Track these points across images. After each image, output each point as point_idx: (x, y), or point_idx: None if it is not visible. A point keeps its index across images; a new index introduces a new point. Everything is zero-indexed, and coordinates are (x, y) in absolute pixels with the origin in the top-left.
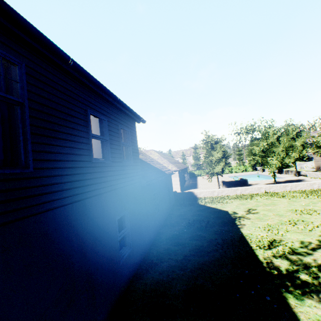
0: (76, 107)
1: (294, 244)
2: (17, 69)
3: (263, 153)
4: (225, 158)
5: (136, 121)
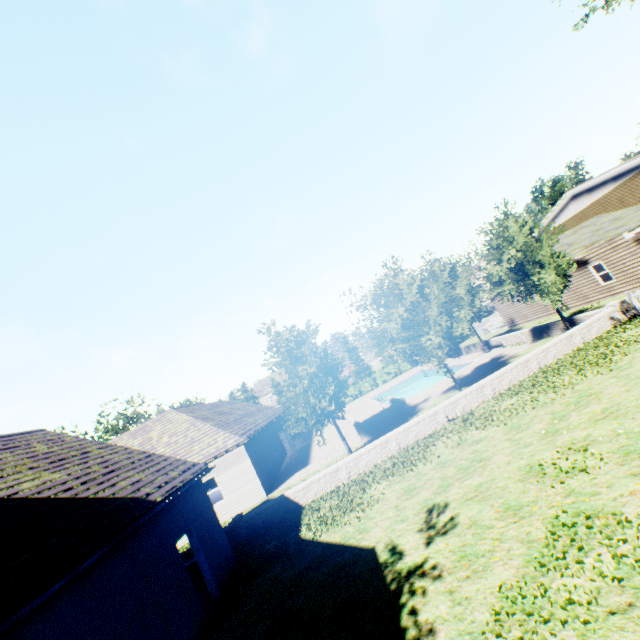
0: None
1: None
2: None
3: (407, 332)
4: (334, 371)
5: None
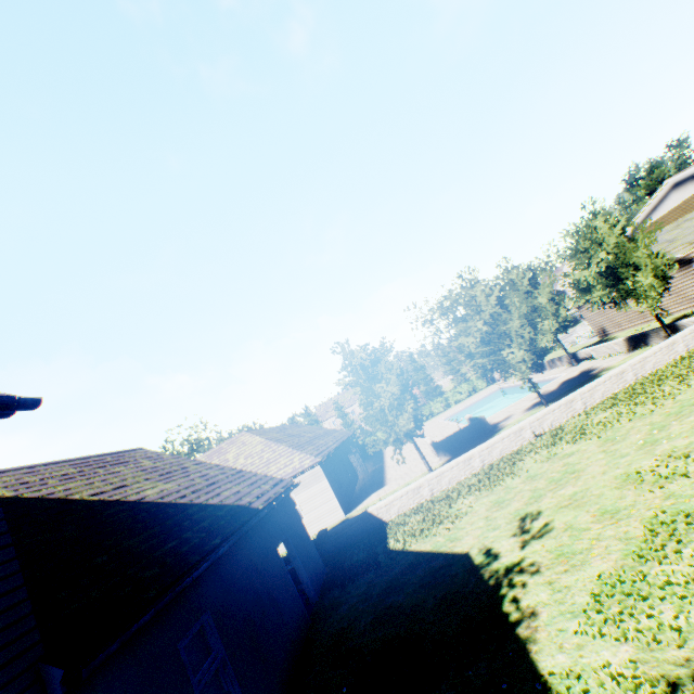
0: None
1: None
2: None
3: (486, 346)
4: (411, 389)
5: None
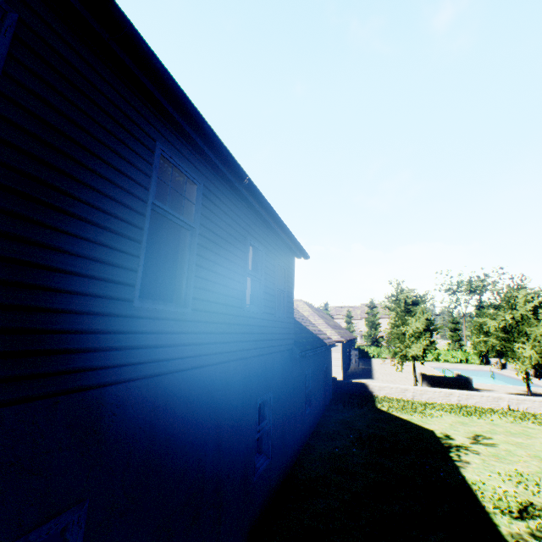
0: (238, 233)
1: None
2: (196, 190)
3: (504, 333)
4: (430, 331)
5: (296, 255)
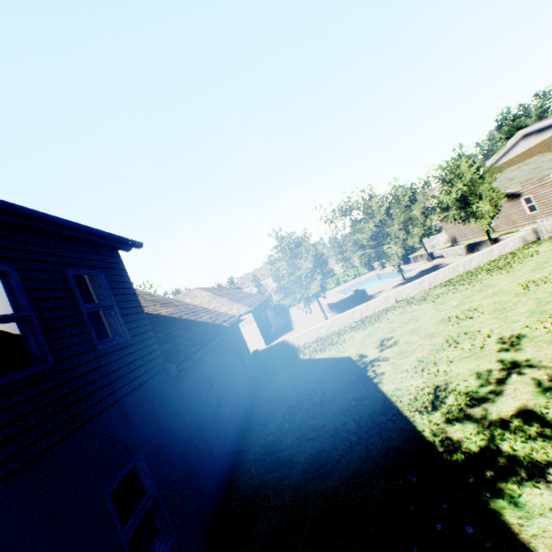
0: None
1: (468, 382)
2: None
3: (374, 241)
4: (320, 266)
5: (119, 248)
